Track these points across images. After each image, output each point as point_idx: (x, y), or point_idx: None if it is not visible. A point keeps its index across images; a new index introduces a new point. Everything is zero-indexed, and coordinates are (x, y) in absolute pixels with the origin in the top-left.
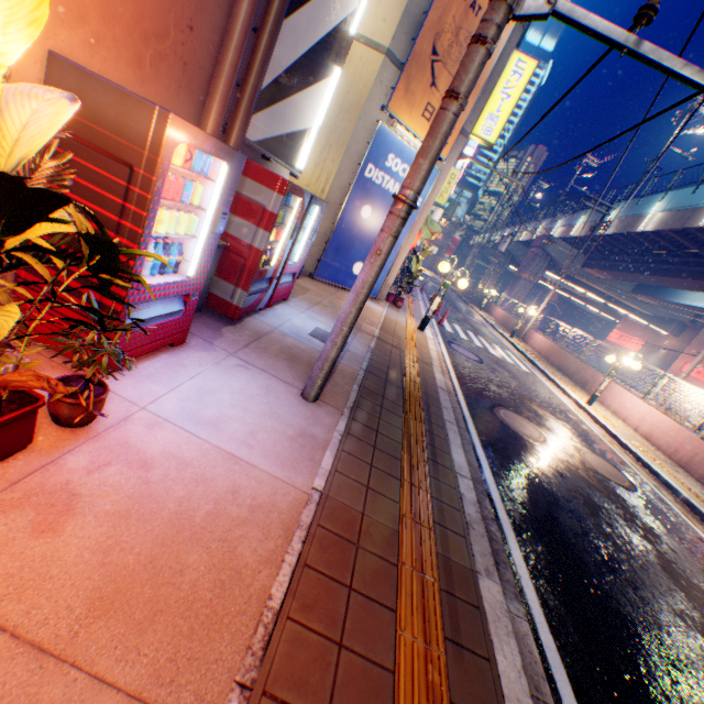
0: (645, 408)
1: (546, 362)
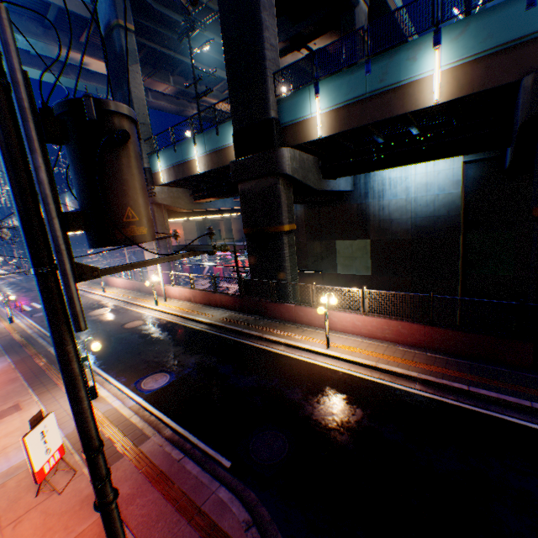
0: (121, 280)
1: (93, 284)
